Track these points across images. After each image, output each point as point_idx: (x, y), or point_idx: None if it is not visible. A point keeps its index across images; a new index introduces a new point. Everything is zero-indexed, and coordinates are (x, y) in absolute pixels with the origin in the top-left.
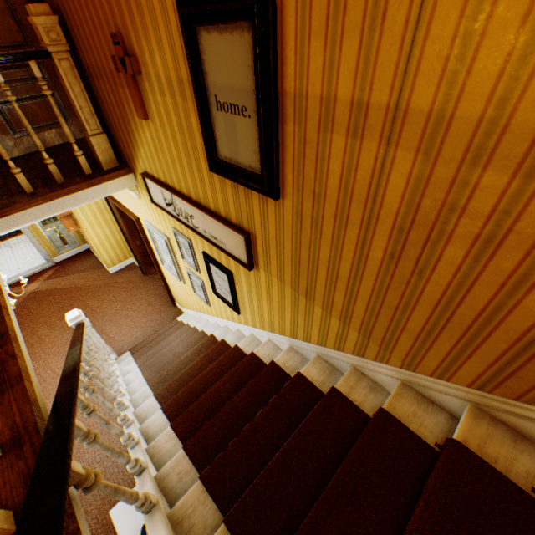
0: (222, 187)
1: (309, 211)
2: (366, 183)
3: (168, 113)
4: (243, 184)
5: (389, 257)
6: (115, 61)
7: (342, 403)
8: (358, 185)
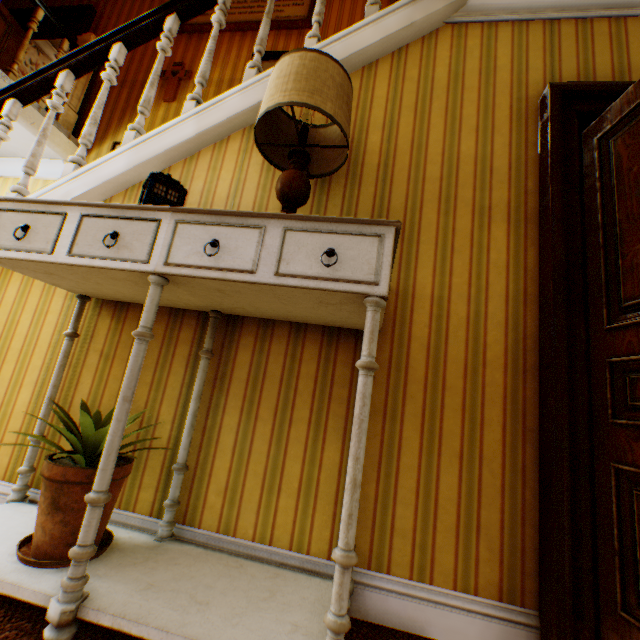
0: None
1: None
2: None
3: (206, 96)
4: None
5: None
6: (166, 73)
7: None
8: None
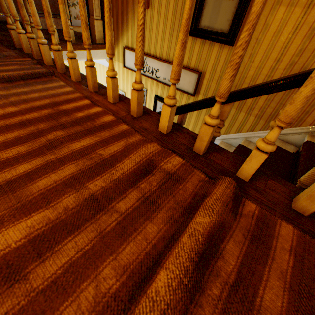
0: (192, 47)
1: (250, 51)
2: (290, 29)
3: (168, 3)
4: (212, 40)
5: (289, 66)
6: None
7: (245, 148)
8: (285, 31)
